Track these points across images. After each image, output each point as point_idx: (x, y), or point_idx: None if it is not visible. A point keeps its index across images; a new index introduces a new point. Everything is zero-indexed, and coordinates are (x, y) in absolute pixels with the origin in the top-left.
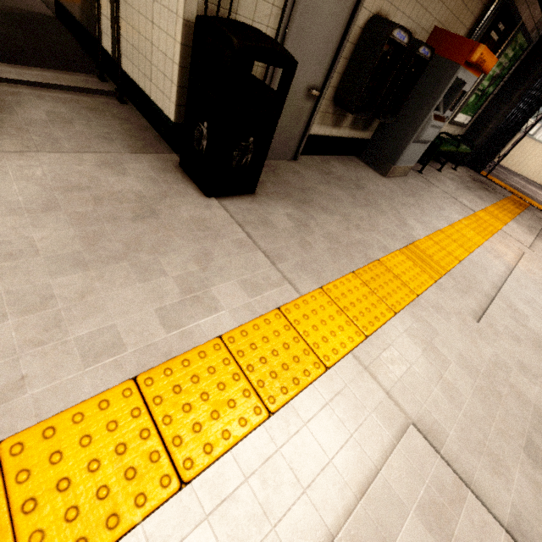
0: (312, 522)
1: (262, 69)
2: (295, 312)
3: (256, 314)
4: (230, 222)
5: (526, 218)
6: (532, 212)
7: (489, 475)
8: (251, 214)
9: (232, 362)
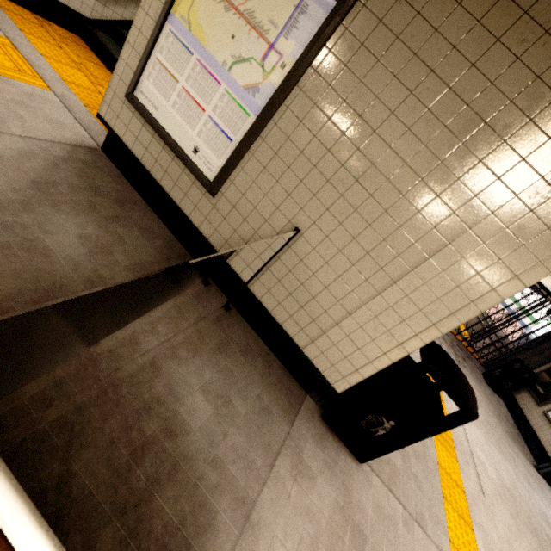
0: None
1: None
2: None
3: None
4: (385, 491)
5: None
6: None
7: None
8: (383, 463)
9: None
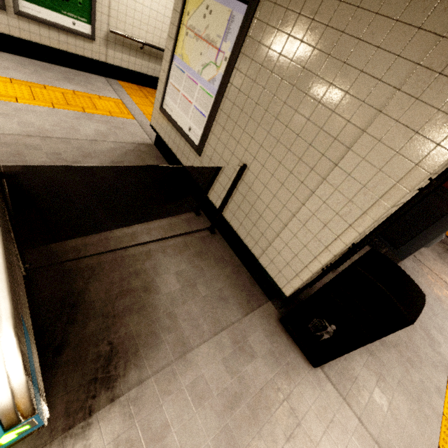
0: None
1: None
2: None
3: None
4: (340, 401)
5: None
6: None
7: None
8: (347, 379)
9: None
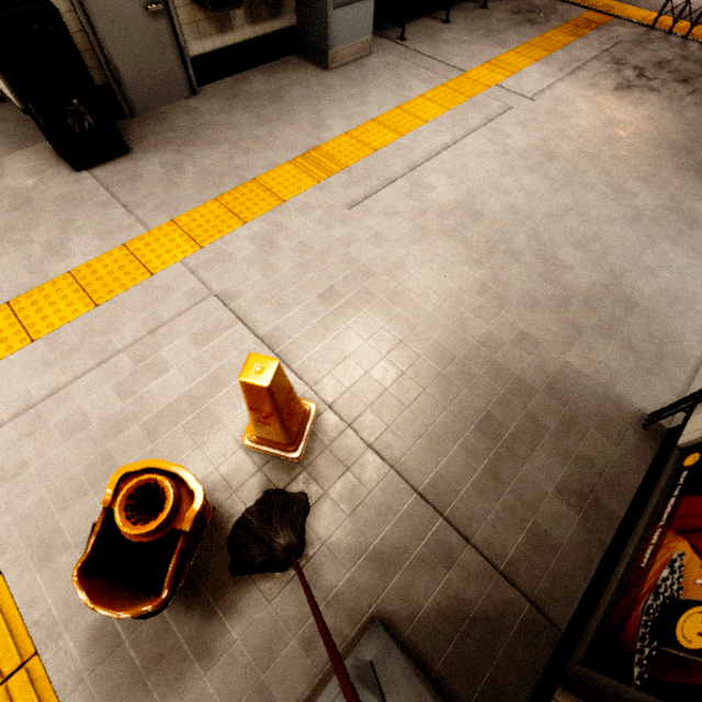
0: (110, 348)
1: (71, 14)
2: (139, 244)
3: (102, 253)
4: (97, 188)
5: (575, 49)
6: (603, 32)
7: (267, 314)
8: (121, 175)
9: (75, 284)
